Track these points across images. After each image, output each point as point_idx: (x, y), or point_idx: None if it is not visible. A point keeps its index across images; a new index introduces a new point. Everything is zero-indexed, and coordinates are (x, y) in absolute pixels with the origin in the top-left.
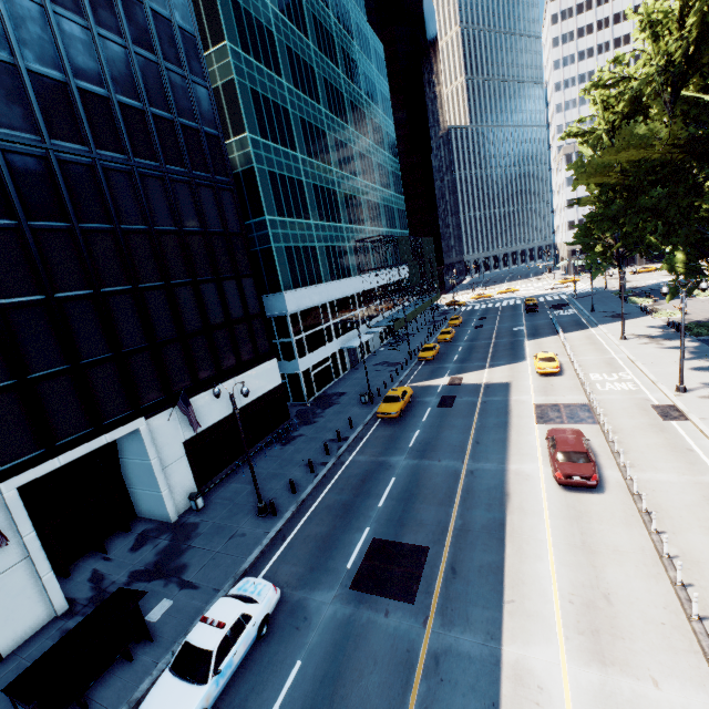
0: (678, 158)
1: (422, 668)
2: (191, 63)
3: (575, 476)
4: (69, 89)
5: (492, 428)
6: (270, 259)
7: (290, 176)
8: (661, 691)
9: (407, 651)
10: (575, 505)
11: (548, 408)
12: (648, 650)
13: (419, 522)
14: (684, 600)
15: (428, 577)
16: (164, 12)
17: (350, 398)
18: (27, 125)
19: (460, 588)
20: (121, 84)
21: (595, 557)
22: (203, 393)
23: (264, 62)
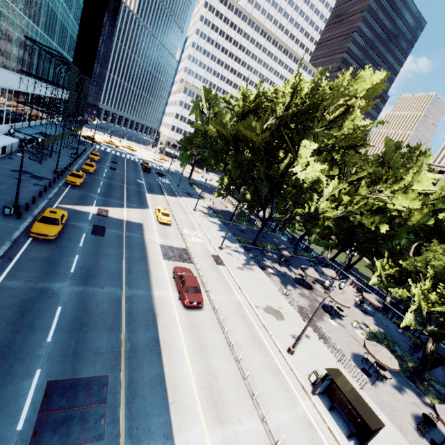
0: (260, 147)
1: None
2: None
3: (195, 302)
4: None
5: (138, 260)
6: None
7: None
8: (243, 425)
9: None
10: (192, 319)
11: (168, 248)
12: (235, 404)
13: (95, 351)
14: (241, 369)
15: (112, 406)
16: None
17: None
18: None
19: (140, 406)
20: None
21: (207, 353)
22: None
23: None
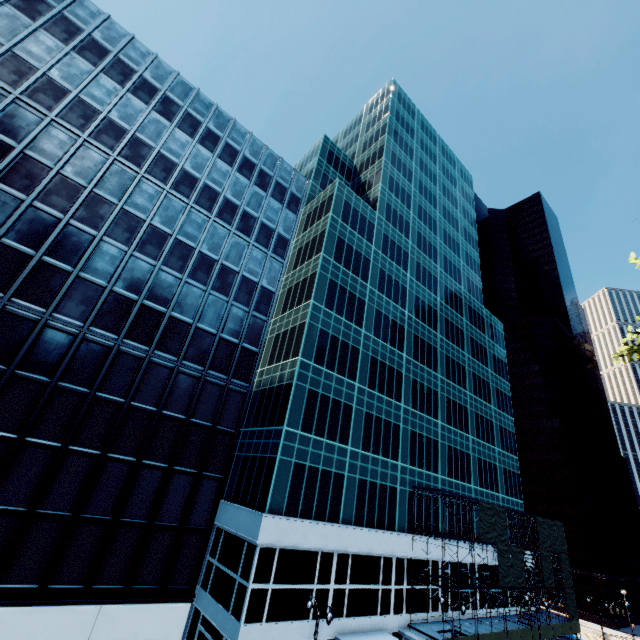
0: None
1: None
2: (259, 305)
3: None
4: (135, 304)
5: None
6: (271, 470)
7: (337, 399)
8: None
9: None
10: None
11: None
12: None
13: None
14: None
15: None
16: (254, 278)
17: None
18: (81, 316)
19: None
20: (183, 307)
21: None
22: (37, 606)
23: (345, 316)
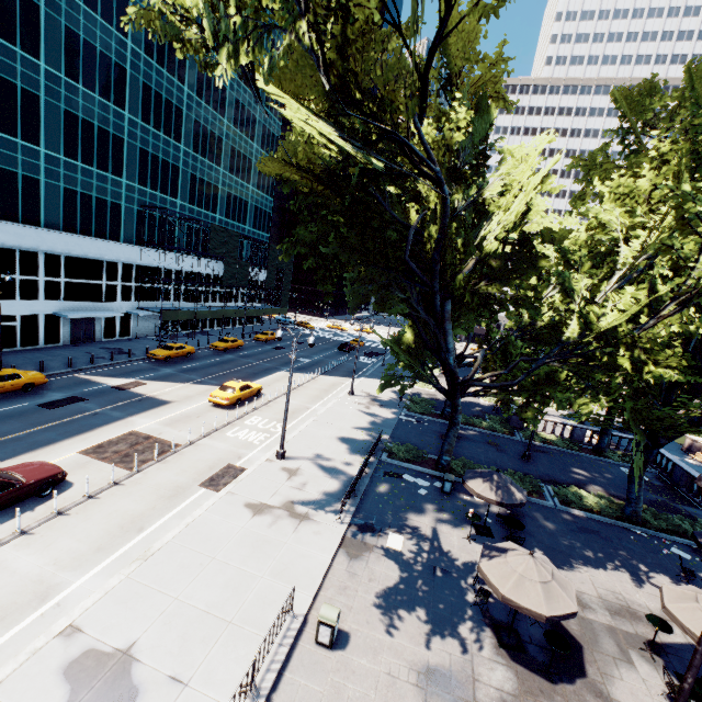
0: (320, 190)
1: None
2: None
3: None
4: None
5: (21, 444)
6: None
7: (7, 79)
8: None
9: None
10: None
11: (134, 438)
12: None
13: None
14: None
15: None
16: None
17: None
18: None
19: None
20: None
21: None
22: None
23: None
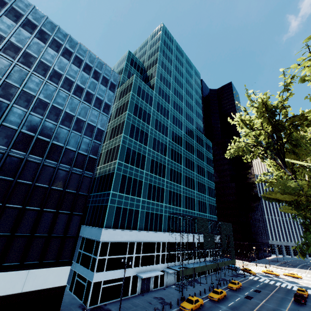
0: None
1: None
2: (97, 137)
3: None
4: (33, 137)
5: None
6: (105, 210)
7: (135, 178)
8: None
9: None
10: None
11: None
12: None
13: None
14: None
15: None
16: (94, 124)
17: None
18: (5, 144)
19: None
20: (58, 139)
21: None
22: None
23: (139, 141)
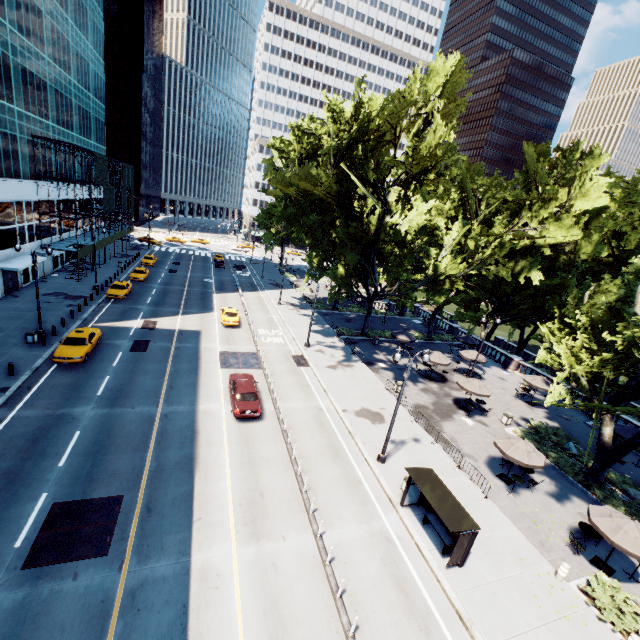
0: (329, 201)
1: (119, 610)
2: None
3: (248, 411)
4: None
5: (185, 373)
6: None
7: None
8: (287, 542)
9: (101, 603)
10: (246, 432)
11: (230, 355)
12: (282, 520)
13: (112, 473)
14: (300, 482)
15: (123, 524)
16: None
17: (7, 335)
18: None
19: (156, 524)
20: None
21: (256, 468)
22: None
23: None
